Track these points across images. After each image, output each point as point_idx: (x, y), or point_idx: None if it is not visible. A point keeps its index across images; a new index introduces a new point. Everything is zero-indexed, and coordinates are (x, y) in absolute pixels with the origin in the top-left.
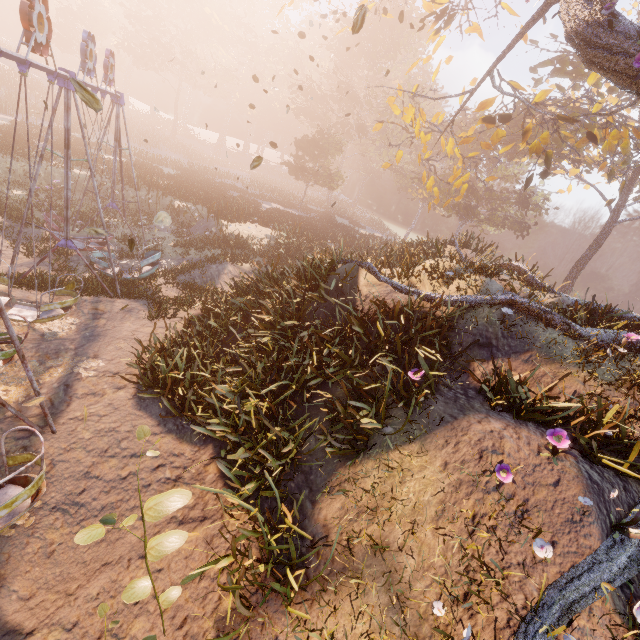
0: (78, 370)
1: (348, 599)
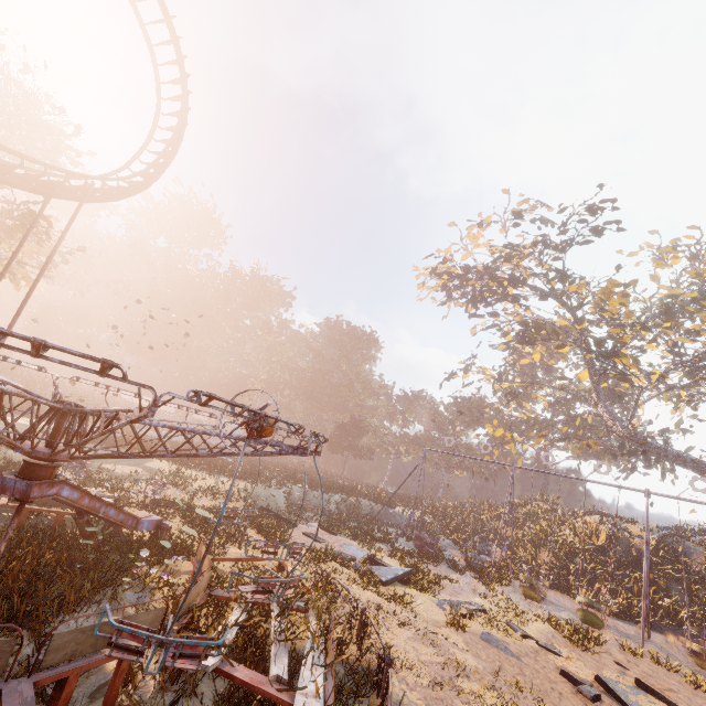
0: None
1: None
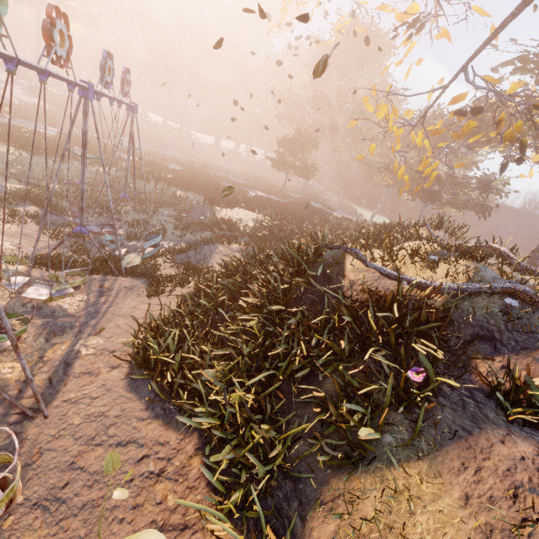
0: (79, 348)
1: None
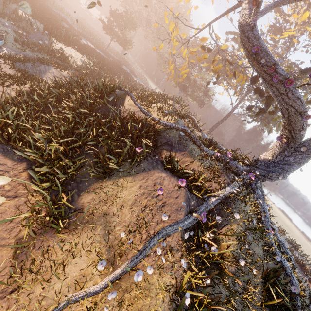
0: None
1: (86, 232)
